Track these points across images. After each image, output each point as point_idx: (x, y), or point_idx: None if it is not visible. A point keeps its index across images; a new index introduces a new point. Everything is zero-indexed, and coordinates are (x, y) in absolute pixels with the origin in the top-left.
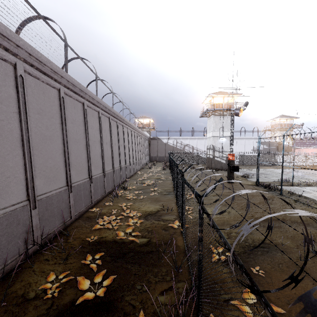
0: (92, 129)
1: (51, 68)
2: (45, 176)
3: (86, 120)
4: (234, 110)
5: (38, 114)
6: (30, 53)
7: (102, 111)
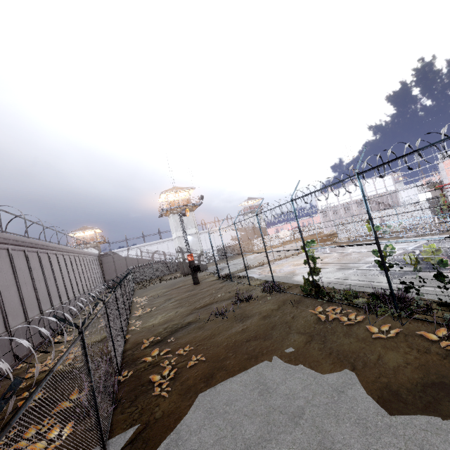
0: (1, 272)
1: None
2: None
3: None
4: (192, 205)
5: None
6: None
7: (12, 247)
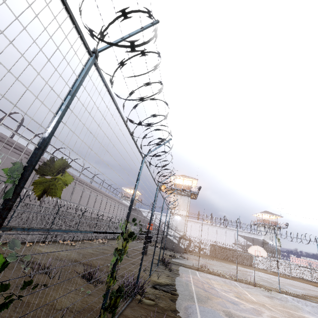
0: None
1: None
2: None
3: None
4: (190, 192)
5: None
6: None
7: None
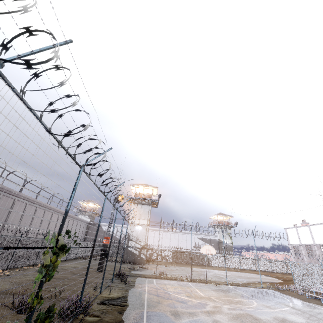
0: None
1: None
2: None
3: None
4: (151, 200)
5: None
6: None
7: None
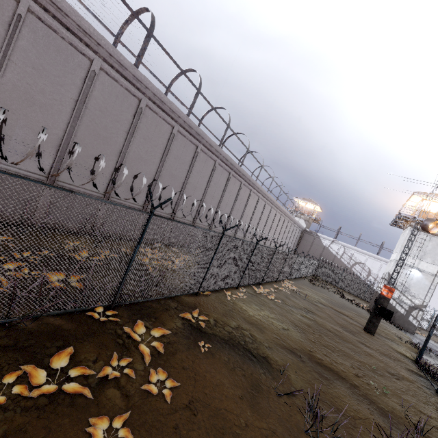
0: (198, 173)
1: (170, 107)
2: (126, 186)
3: (194, 163)
4: None
5: (144, 139)
6: (155, 93)
7: (221, 162)
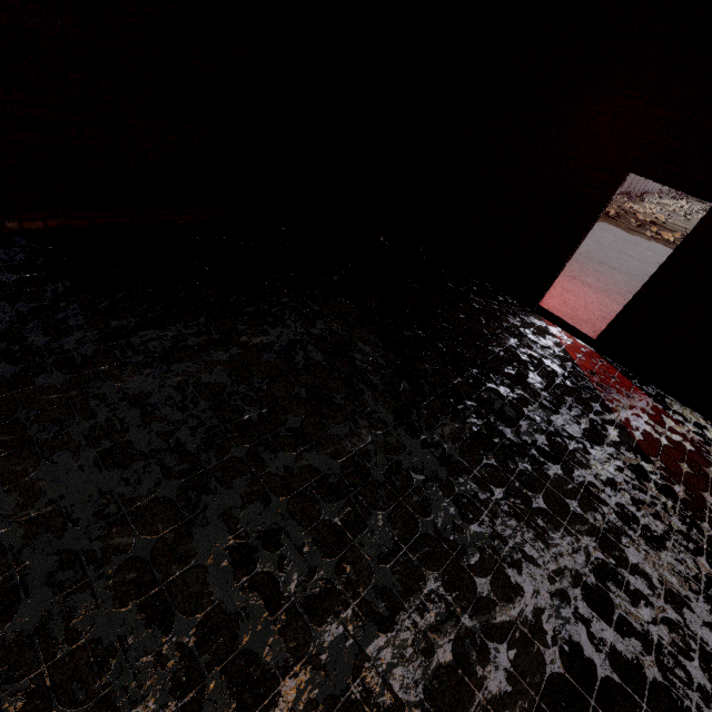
0: None
1: None
2: None
3: None
4: None
5: None
6: None
7: None
